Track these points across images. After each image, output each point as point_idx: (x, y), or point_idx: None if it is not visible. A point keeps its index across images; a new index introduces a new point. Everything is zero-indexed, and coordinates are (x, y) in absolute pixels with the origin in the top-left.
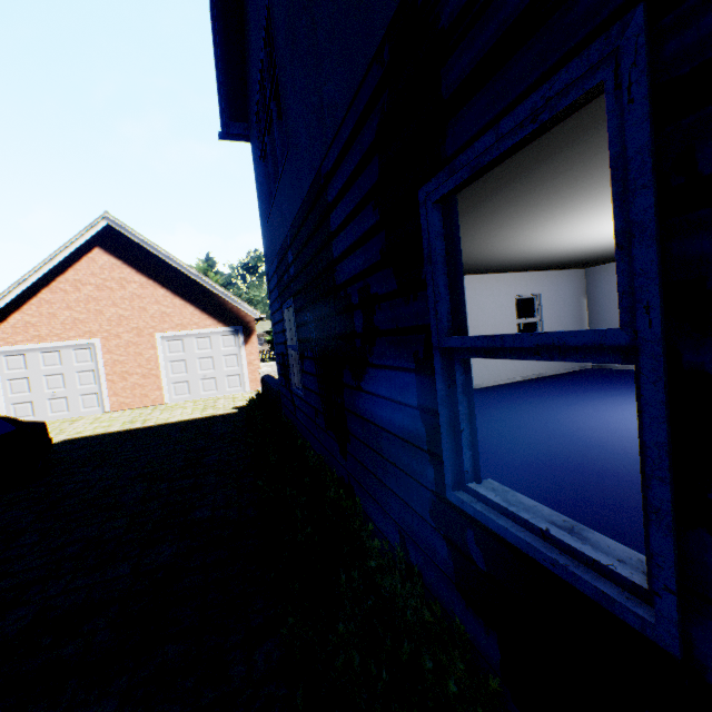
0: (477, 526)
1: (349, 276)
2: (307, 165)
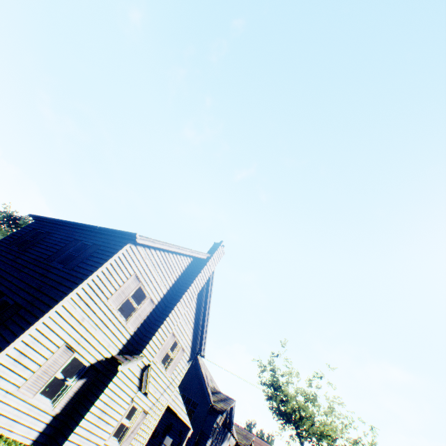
0: None
1: (158, 429)
2: None
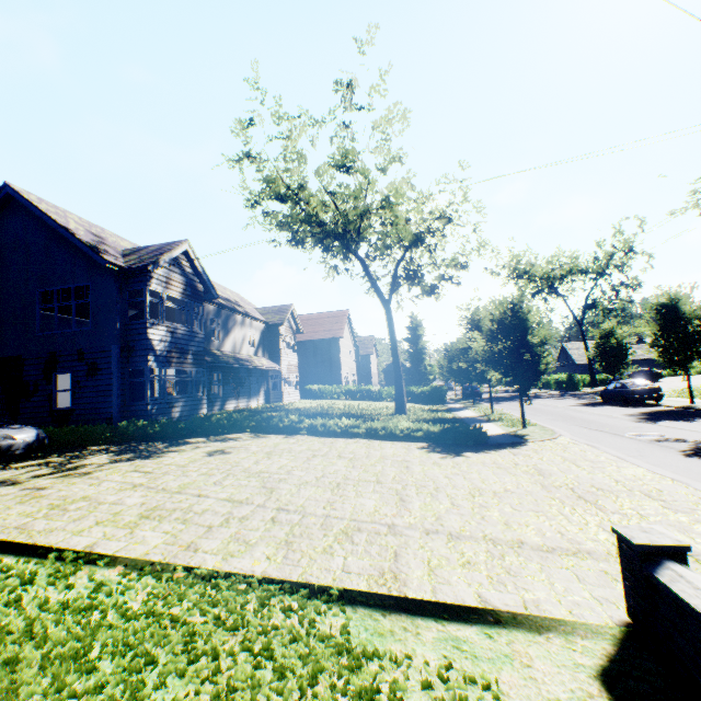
0: (57, 411)
1: (31, 380)
2: (14, 351)
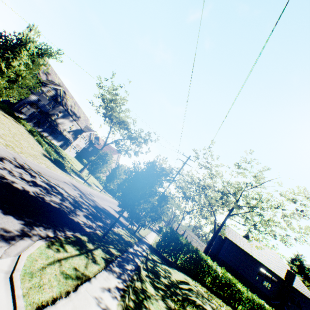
0: None
1: None
2: None
